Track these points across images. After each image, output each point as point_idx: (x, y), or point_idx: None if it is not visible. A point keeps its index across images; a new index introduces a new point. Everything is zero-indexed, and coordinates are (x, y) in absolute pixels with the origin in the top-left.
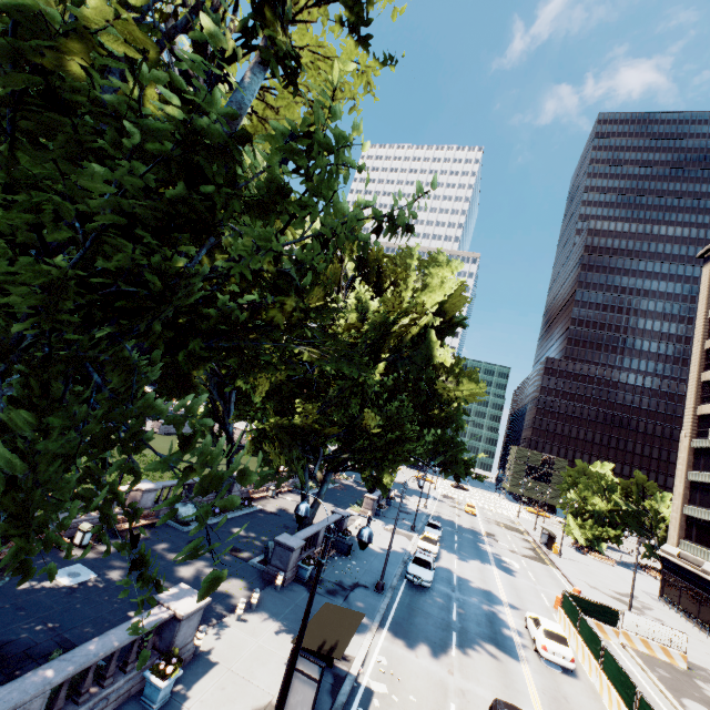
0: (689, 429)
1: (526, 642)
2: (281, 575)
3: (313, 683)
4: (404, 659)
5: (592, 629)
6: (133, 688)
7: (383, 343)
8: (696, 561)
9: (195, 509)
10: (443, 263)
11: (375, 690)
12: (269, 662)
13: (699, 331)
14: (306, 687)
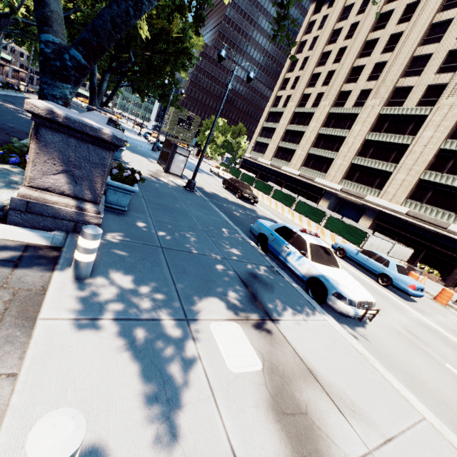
0: (271, 103)
1: (213, 175)
2: None
3: (185, 158)
4: (185, 171)
5: (237, 169)
6: None
7: None
8: (255, 158)
9: None
10: None
11: (185, 175)
12: (142, 160)
13: (295, 48)
14: (182, 160)
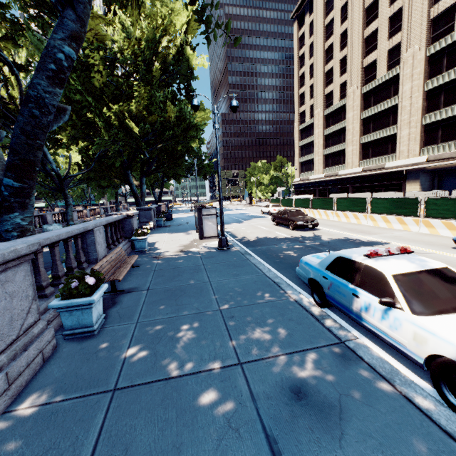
0: (298, 122)
1: (266, 215)
2: (151, 222)
3: (214, 216)
4: (230, 226)
5: (288, 198)
6: (127, 250)
7: (154, 64)
8: (307, 178)
9: (60, 226)
10: (167, 3)
11: (229, 231)
12: (179, 237)
13: (296, 66)
14: (211, 220)
